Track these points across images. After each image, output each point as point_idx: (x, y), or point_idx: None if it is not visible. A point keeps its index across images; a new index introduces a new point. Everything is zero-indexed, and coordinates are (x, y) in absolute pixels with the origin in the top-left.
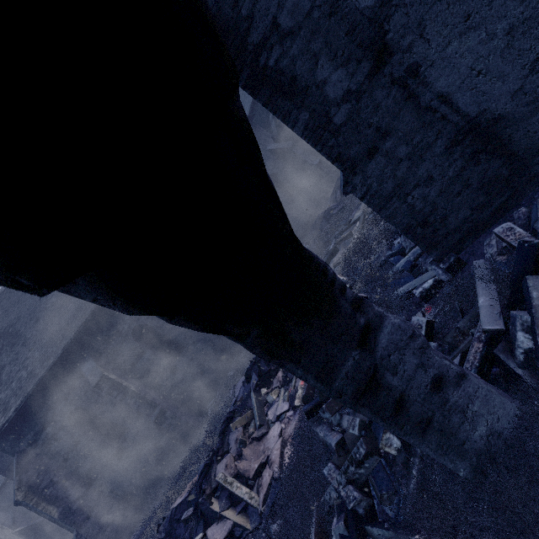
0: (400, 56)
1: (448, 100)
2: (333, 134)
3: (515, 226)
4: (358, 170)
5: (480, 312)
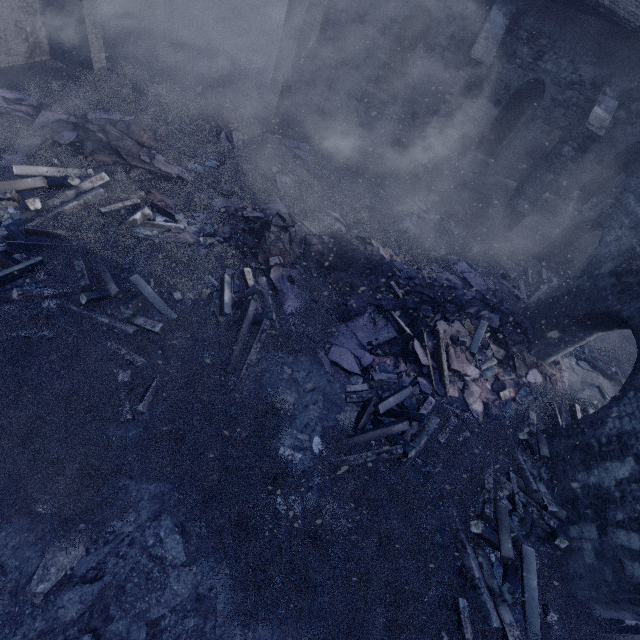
0: None
1: None
2: None
3: None
4: None
5: None
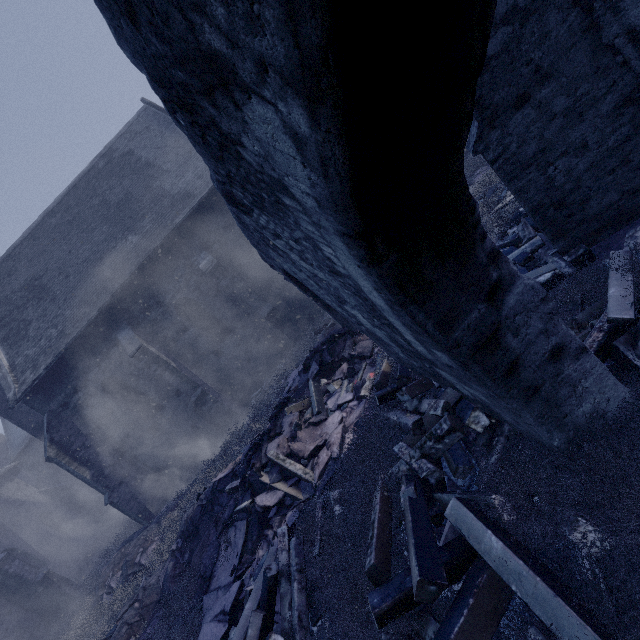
0: None
1: (639, 38)
2: None
3: None
4: (498, 123)
5: (608, 302)
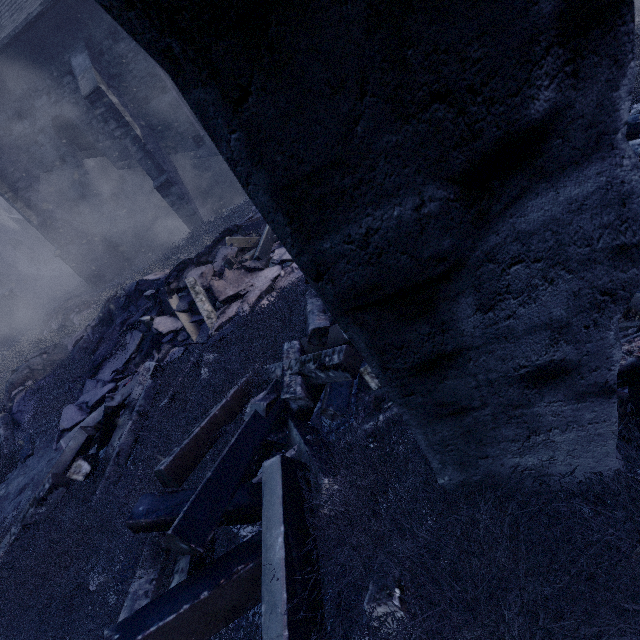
0: None
1: None
2: None
3: None
4: None
5: None
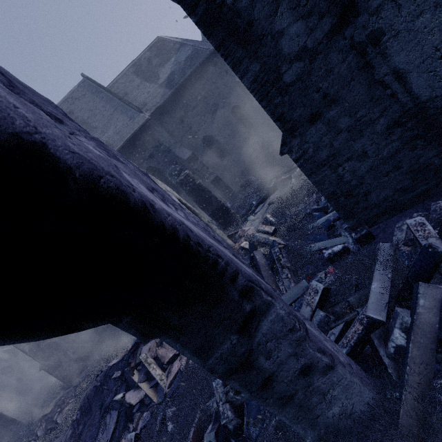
0: (366, 17)
1: (403, 78)
2: (280, 92)
3: (428, 223)
4: (297, 133)
5: (369, 298)
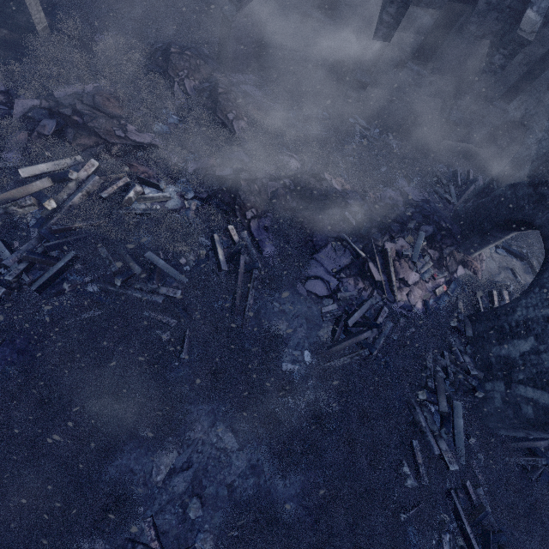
0: None
1: None
2: None
3: None
4: None
5: None
